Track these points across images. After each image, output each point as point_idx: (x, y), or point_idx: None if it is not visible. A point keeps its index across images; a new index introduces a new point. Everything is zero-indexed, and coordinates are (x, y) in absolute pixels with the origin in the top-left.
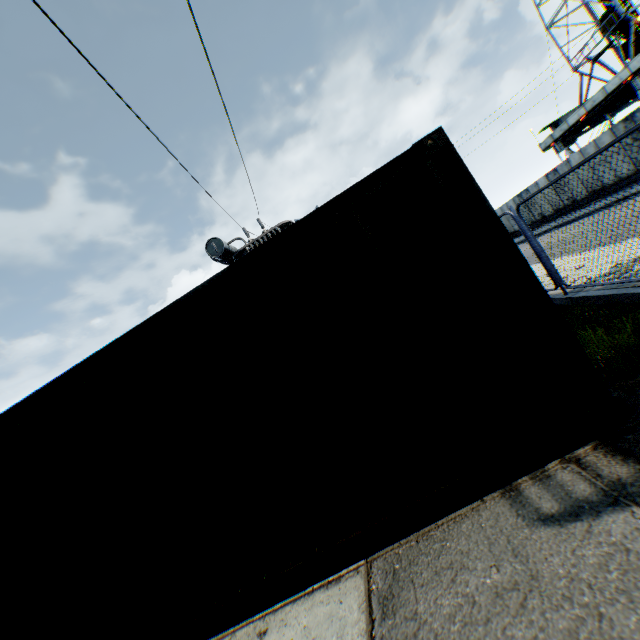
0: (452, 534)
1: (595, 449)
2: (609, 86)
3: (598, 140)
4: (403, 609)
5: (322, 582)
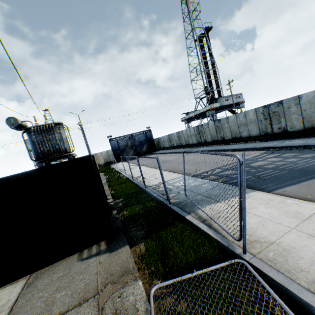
0: (60, 264)
1: (105, 242)
2: (201, 110)
3: (190, 129)
4: (34, 285)
5: (11, 283)
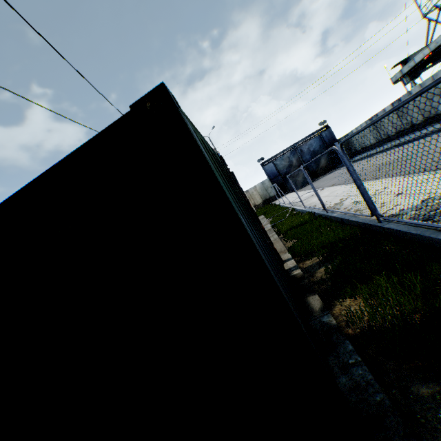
0: None
1: None
2: None
3: (435, 76)
4: None
5: None
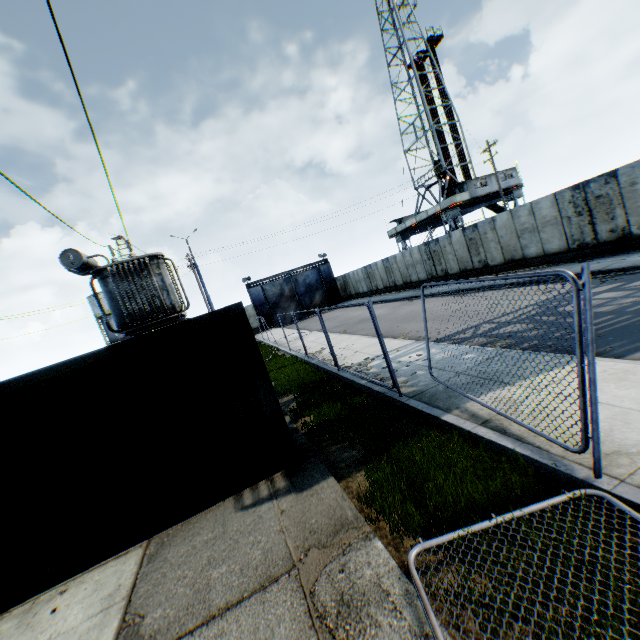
0: (201, 519)
1: (282, 474)
2: (430, 211)
3: (412, 250)
4: (160, 557)
5: (116, 556)
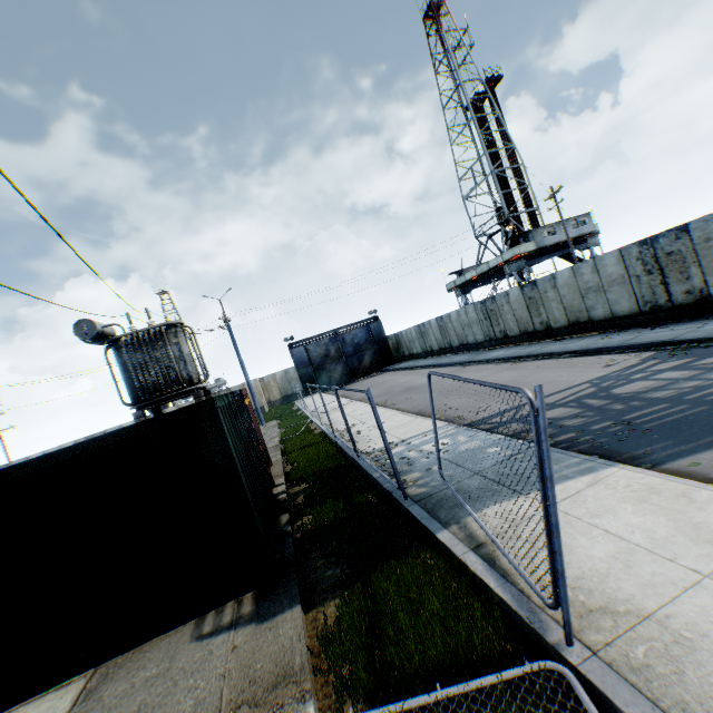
0: (154, 647)
1: (253, 594)
2: (492, 263)
3: (467, 309)
4: (97, 695)
5: (58, 686)
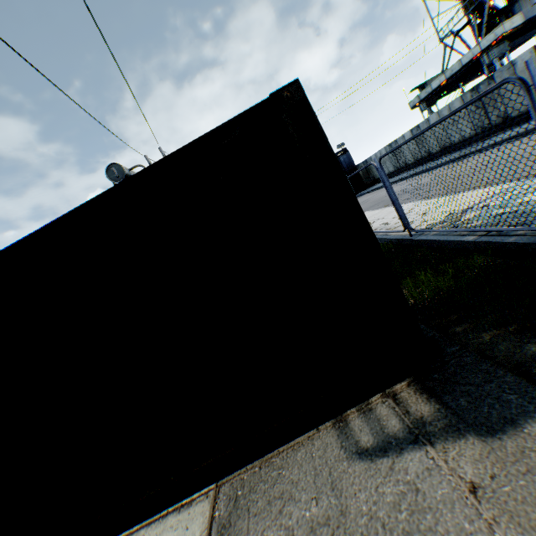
0: (288, 462)
1: (409, 386)
2: (464, 59)
3: (451, 105)
4: None
5: (176, 505)
